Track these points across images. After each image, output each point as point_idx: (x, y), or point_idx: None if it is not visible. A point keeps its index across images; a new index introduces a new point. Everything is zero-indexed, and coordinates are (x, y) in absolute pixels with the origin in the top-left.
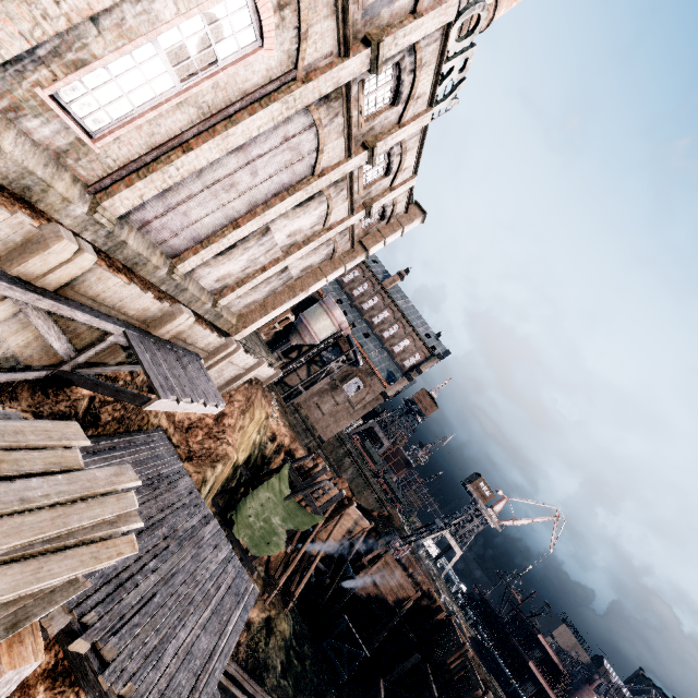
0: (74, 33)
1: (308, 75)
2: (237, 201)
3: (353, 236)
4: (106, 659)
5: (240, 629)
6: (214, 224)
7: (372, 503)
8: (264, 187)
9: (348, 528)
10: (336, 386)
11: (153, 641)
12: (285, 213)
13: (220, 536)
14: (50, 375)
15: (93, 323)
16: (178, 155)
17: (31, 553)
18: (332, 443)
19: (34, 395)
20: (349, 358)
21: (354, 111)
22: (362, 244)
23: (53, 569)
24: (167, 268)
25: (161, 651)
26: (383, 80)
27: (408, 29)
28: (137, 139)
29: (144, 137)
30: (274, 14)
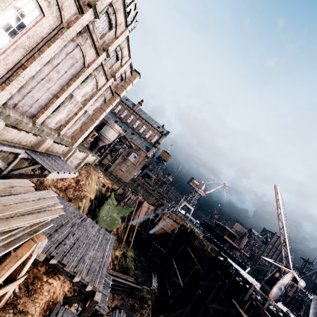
0: None
1: (68, 25)
2: (54, 86)
3: (111, 90)
4: (64, 263)
5: (111, 249)
6: (47, 98)
7: (154, 201)
8: (64, 77)
9: (145, 211)
10: (125, 159)
11: (79, 256)
12: (77, 86)
13: (93, 223)
14: None
15: (11, 150)
16: (21, 71)
17: (32, 213)
18: (130, 183)
19: None
20: (127, 145)
21: (94, 36)
22: (117, 93)
23: (41, 216)
24: (31, 123)
25: (84, 259)
26: (102, 19)
27: None
28: (0, 67)
29: (3, 66)
30: (45, 1)
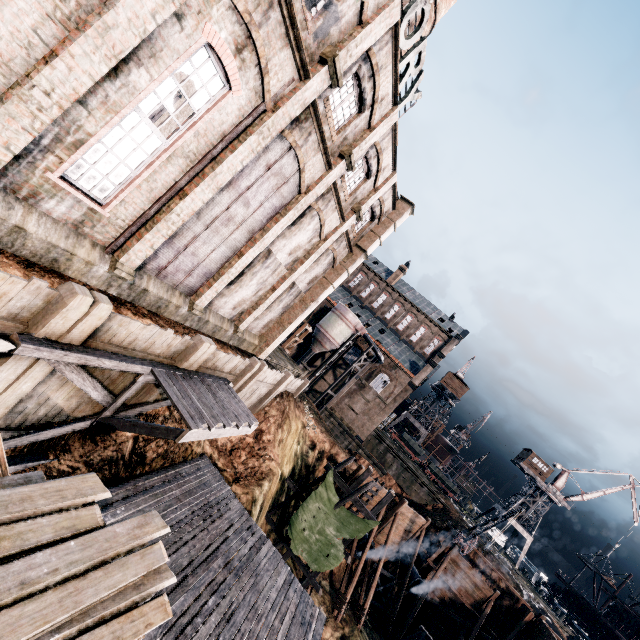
0: (69, 119)
1: (276, 105)
2: (236, 232)
3: (349, 241)
4: None
5: None
6: (220, 257)
7: (423, 496)
8: (258, 214)
9: (405, 528)
10: (363, 385)
11: None
12: (282, 234)
13: (276, 558)
14: (94, 423)
15: (121, 367)
16: (176, 203)
17: None
18: (370, 441)
19: (85, 444)
20: (370, 356)
21: (325, 127)
22: (359, 247)
23: None
24: (187, 306)
25: None
26: (345, 92)
27: (358, 39)
28: (139, 197)
29: (145, 195)
30: (234, 59)
